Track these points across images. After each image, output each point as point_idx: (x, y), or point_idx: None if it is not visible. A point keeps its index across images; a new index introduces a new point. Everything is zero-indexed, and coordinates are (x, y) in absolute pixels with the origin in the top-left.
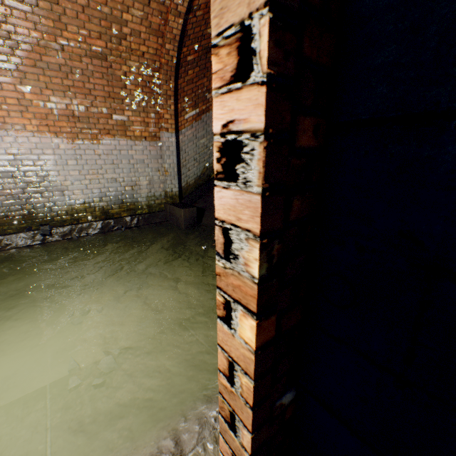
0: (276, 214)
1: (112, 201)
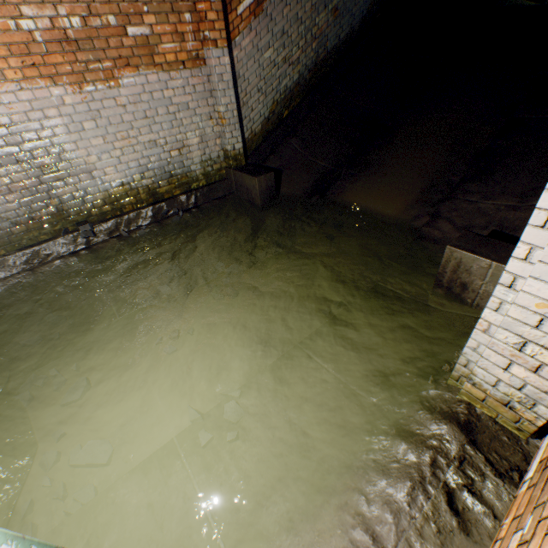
0: None
1: (157, 177)
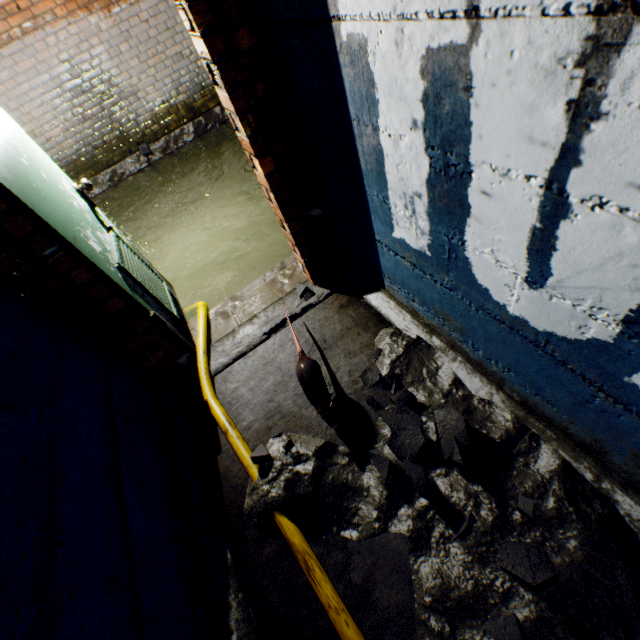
0: (242, 101)
1: (191, 91)
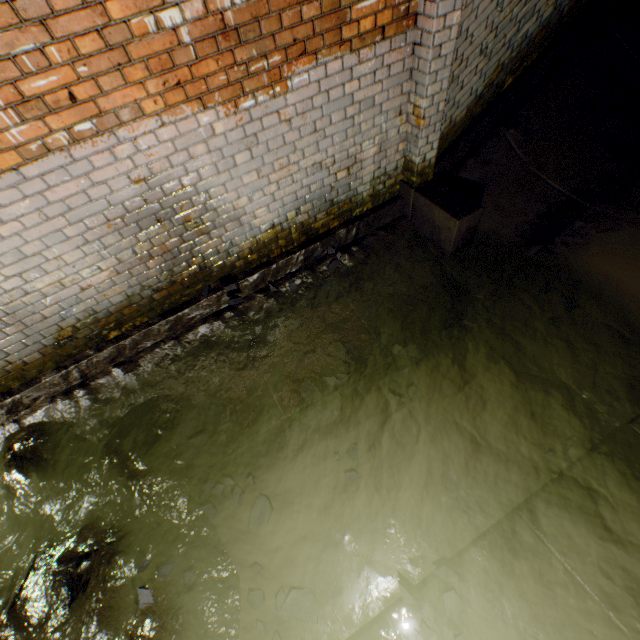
0: None
1: (314, 209)
